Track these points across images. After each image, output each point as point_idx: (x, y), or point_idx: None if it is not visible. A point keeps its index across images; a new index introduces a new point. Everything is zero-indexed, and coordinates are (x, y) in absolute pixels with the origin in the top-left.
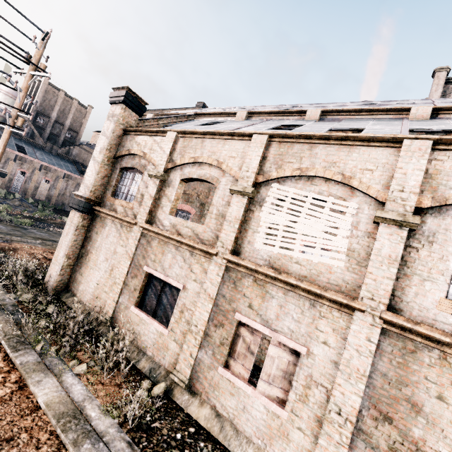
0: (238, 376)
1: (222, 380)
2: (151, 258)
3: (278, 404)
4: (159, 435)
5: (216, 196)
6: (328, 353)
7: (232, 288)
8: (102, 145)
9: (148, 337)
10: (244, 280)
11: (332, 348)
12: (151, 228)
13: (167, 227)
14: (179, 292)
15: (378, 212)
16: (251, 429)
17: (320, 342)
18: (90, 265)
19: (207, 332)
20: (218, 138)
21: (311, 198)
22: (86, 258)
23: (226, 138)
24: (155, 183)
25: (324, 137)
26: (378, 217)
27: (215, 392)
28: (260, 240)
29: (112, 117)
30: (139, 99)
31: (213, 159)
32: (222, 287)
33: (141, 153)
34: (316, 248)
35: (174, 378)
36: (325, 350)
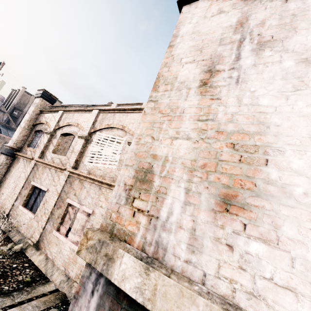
0: (62, 234)
1: (54, 238)
2: (36, 177)
3: (76, 244)
4: (2, 263)
5: (74, 141)
6: (101, 211)
7: (69, 186)
8: (26, 118)
9: (24, 222)
10: (75, 181)
11: (103, 208)
12: (39, 160)
13: (48, 160)
14: (45, 193)
15: (128, 140)
16: (61, 262)
17: (99, 206)
18: (5, 186)
19: (53, 213)
20: (80, 113)
21: (110, 138)
22: (4, 182)
23: (83, 112)
24: (47, 137)
25: (118, 109)
26: (129, 142)
27: (49, 245)
28: (87, 160)
29: (34, 104)
30: (52, 95)
31: (76, 123)
32: (65, 186)
33: (45, 122)
34: (107, 161)
35: (29, 241)
36: (100, 210)
